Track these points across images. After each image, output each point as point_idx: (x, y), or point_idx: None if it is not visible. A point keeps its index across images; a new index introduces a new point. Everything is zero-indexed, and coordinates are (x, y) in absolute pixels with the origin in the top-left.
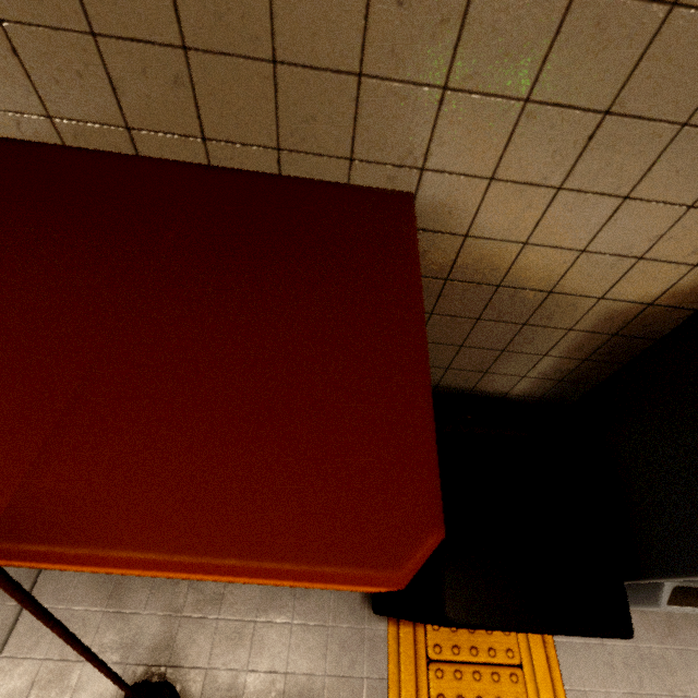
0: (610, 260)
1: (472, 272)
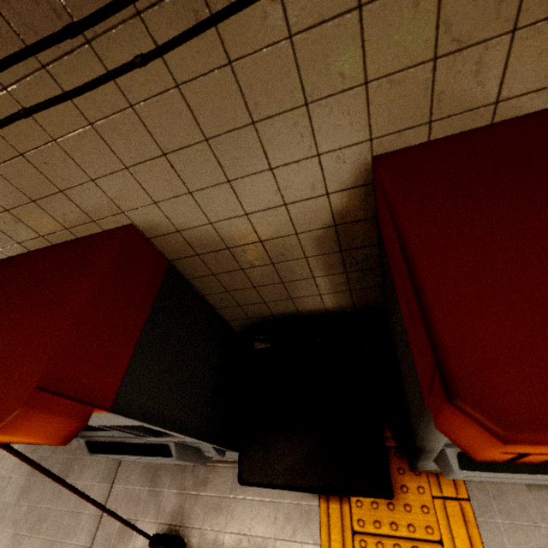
0: (268, 212)
1: (205, 246)
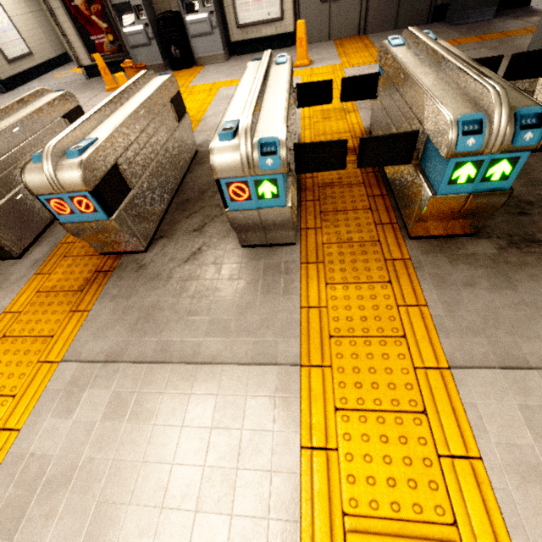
0: None
1: None
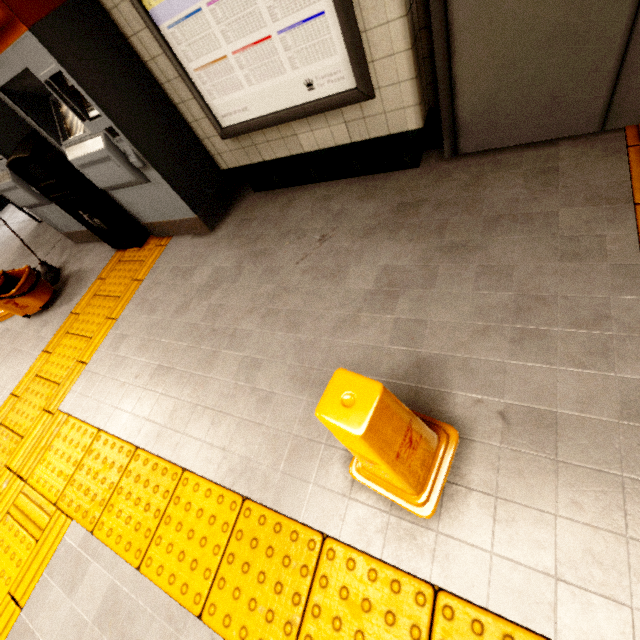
0: None
1: None
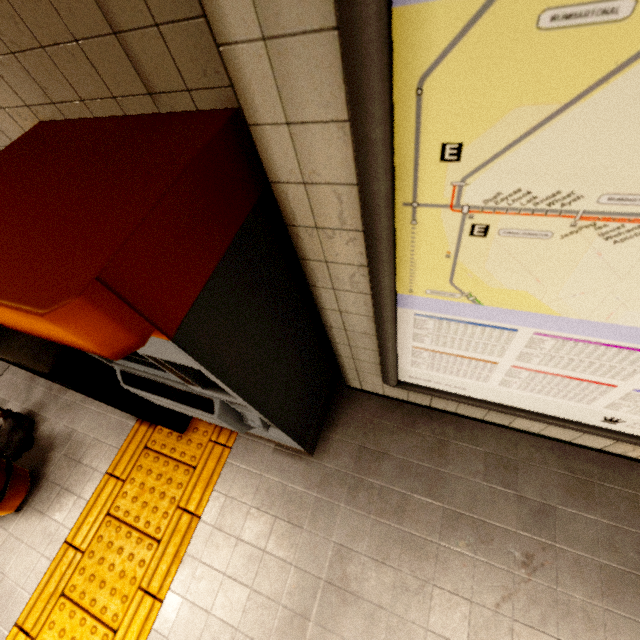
0: None
1: None
